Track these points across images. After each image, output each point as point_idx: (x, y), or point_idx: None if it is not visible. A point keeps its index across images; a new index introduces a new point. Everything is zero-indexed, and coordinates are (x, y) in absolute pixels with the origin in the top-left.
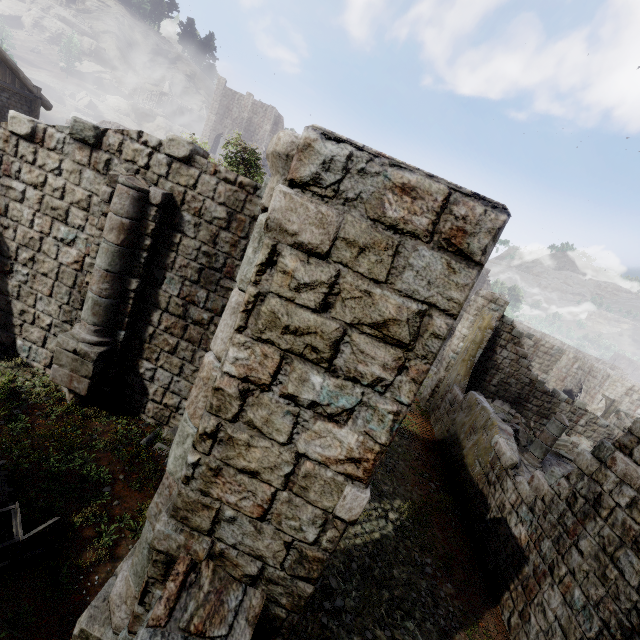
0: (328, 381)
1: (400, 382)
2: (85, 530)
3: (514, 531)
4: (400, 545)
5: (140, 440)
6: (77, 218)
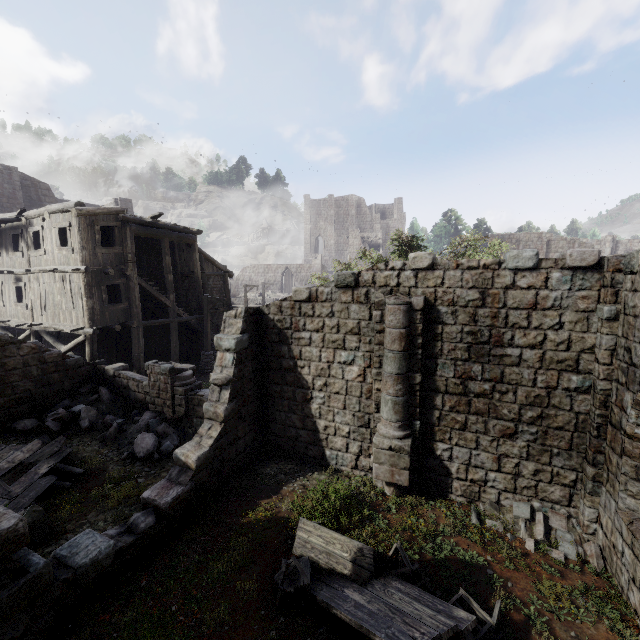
0: None
1: None
2: (511, 614)
3: None
4: None
5: (469, 520)
6: (352, 342)
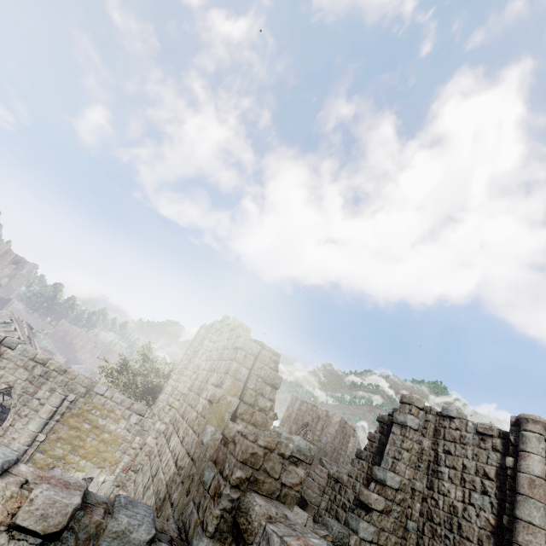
0: None
1: None
2: None
3: None
4: None
5: None
6: None
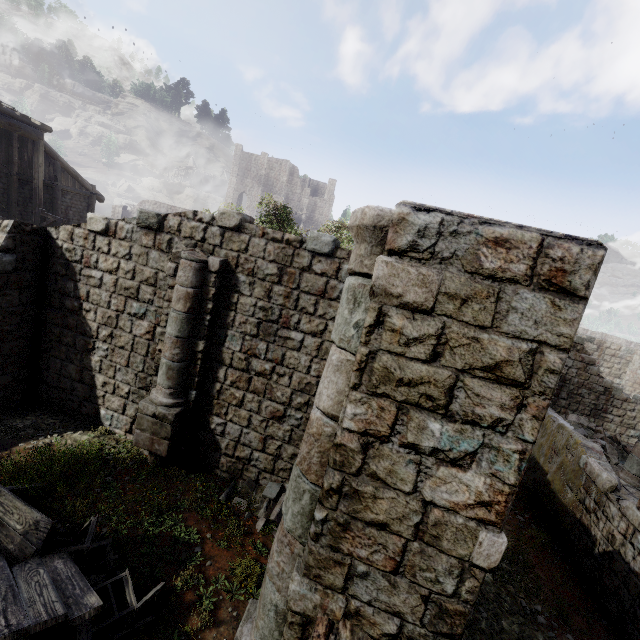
0: (447, 427)
1: (521, 420)
2: (186, 594)
3: (633, 566)
4: (502, 591)
5: (219, 496)
6: (146, 294)
